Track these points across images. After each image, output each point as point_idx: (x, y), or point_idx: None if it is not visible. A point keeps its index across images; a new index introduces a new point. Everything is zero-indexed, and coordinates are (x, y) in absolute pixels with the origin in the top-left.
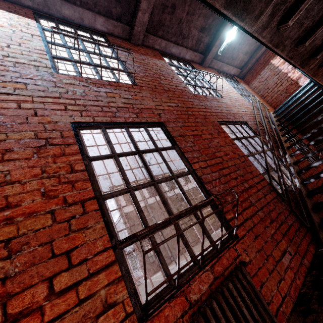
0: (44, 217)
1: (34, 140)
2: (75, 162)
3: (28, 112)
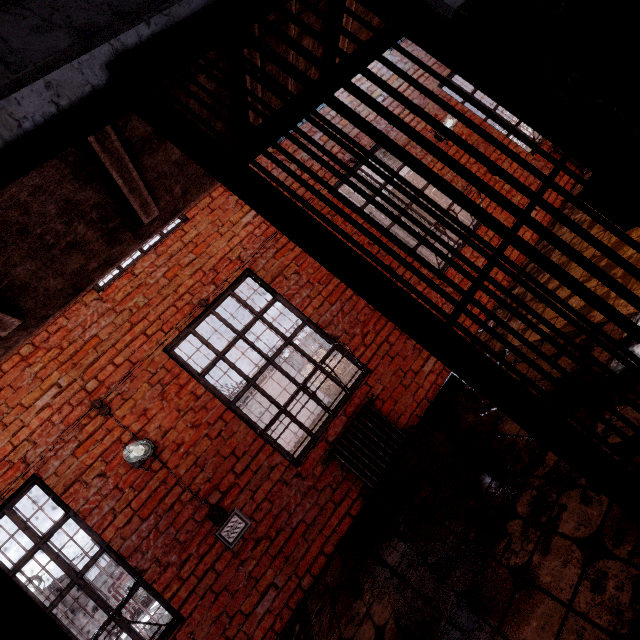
0: (474, 135)
1: (437, 106)
2: (461, 108)
3: (417, 92)
